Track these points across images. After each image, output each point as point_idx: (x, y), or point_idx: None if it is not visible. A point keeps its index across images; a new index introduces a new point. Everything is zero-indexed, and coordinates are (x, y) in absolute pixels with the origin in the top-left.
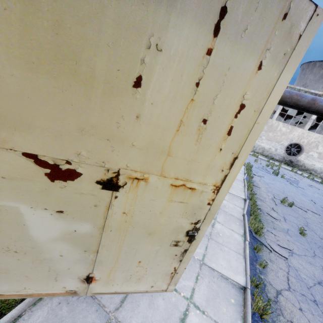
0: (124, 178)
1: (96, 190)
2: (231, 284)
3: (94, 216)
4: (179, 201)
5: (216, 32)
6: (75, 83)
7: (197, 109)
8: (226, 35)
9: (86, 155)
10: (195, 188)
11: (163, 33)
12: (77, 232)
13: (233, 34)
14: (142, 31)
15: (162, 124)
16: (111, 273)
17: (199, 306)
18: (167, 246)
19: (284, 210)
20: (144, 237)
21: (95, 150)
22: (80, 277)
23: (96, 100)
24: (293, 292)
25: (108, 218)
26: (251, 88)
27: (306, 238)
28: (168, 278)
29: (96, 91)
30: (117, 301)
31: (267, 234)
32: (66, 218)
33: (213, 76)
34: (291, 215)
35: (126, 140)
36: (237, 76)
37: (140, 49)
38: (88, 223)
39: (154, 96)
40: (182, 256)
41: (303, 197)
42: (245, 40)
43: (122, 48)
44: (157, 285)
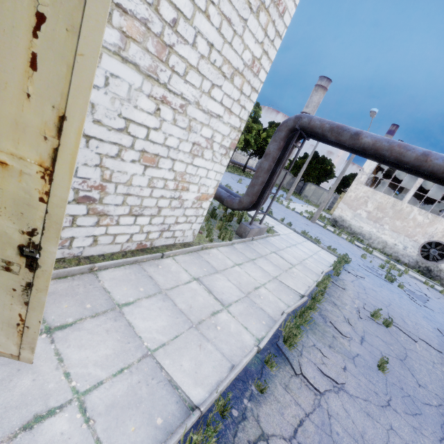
0: None
1: None
2: (178, 397)
3: None
4: None
5: None
6: None
7: None
8: None
9: None
10: (6, 162)
11: None
12: None
13: None
14: None
15: None
16: None
17: (89, 408)
18: None
19: (371, 328)
20: None
21: None
22: None
23: None
24: None
25: None
26: None
27: (386, 376)
28: (15, 334)
29: None
30: None
31: (309, 351)
32: None
33: None
34: (379, 338)
35: None
36: None
37: None
38: None
39: None
40: (27, 294)
41: (423, 321)
42: None
43: None
44: None
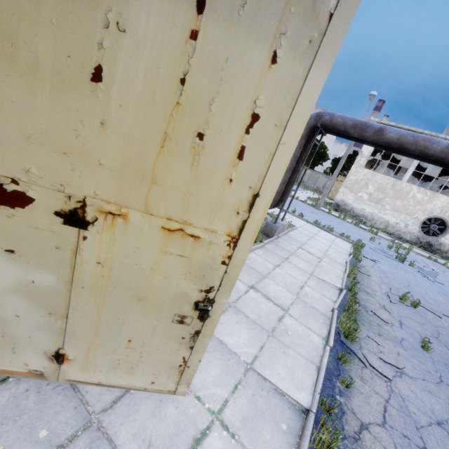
0: (94, 212)
1: (55, 224)
2: (288, 403)
3: (57, 262)
4: (177, 254)
5: (200, 7)
6: (13, 71)
7: (187, 117)
8: (216, 12)
9: (38, 173)
10: (199, 236)
11: (124, 6)
12: (37, 284)
13: (226, 10)
14: (95, 3)
15: (138, 136)
16: (90, 352)
17: (229, 425)
18: (168, 322)
19: (403, 311)
20: (132, 303)
21: (49, 166)
22: (46, 352)
23: (43, 97)
24: (389, 430)
25: (77, 268)
26: (264, 90)
27: (430, 355)
28: (175, 373)
29: (41, 84)
30: (108, 400)
31: (366, 342)
32: (20, 261)
33: (204, 70)
34: (413, 320)
35: (91, 156)
36: (242, 72)
37: (95, 28)
38: (49, 273)
39: (122, 95)
40: (194, 340)
41: (439, 296)
42: (245, 19)
43: (71, 26)
44: (160, 381)
